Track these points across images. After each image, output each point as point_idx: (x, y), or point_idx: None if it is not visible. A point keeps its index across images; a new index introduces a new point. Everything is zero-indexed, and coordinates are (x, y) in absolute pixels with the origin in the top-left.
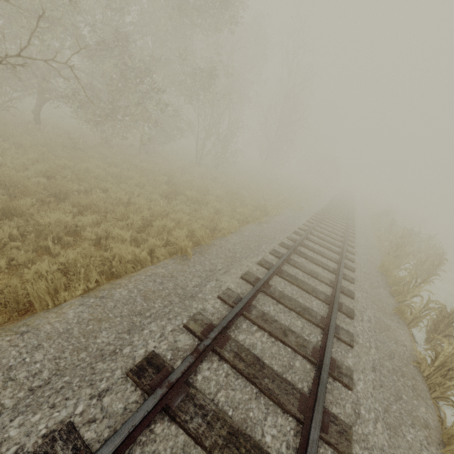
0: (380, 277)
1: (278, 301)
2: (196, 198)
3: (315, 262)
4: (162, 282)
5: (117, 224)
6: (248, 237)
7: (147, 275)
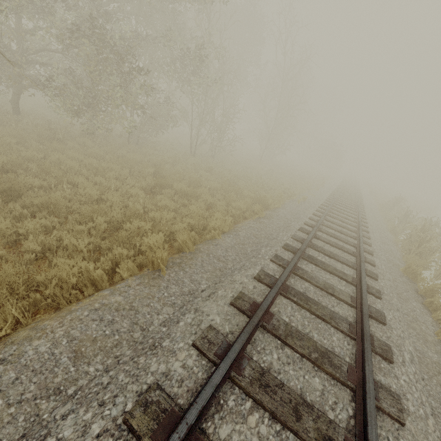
0: (407, 284)
1: (284, 341)
2: (185, 191)
3: (328, 269)
4: (112, 321)
5: (75, 229)
6: (244, 238)
7: (93, 309)
